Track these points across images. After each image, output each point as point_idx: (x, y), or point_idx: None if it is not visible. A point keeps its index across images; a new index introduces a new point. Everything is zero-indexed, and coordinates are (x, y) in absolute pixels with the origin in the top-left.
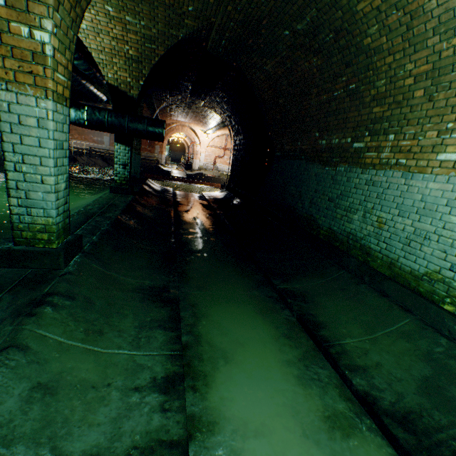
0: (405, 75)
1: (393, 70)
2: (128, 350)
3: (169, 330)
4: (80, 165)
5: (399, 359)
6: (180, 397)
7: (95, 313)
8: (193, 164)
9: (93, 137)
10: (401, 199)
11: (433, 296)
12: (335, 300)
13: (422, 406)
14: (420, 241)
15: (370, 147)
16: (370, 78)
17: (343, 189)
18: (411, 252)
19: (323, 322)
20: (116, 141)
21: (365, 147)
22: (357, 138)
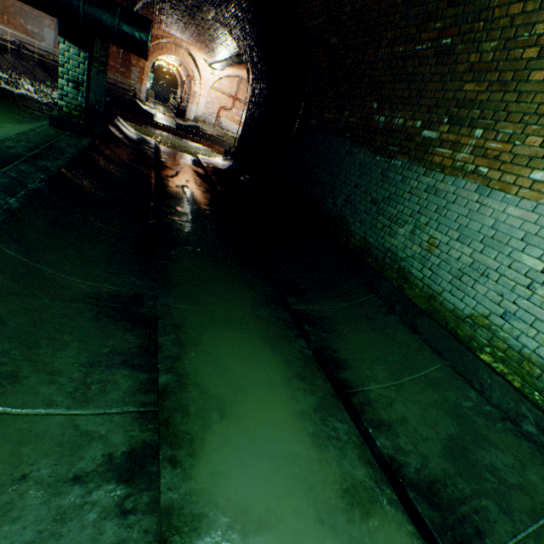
0: (529, 42)
1: (515, 28)
2: (66, 408)
3: (140, 371)
4: (0, 68)
5: (425, 412)
6: (152, 485)
7: (5, 342)
8: (187, 111)
9: (25, 24)
10: (467, 220)
11: (472, 342)
12: (359, 331)
13: (446, 472)
14: (475, 277)
15: (445, 141)
16: (477, 33)
17: (393, 192)
18: (460, 288)
19: (345, 360)
20: (62, 35)
21: (439, 139)
22: (430, 124)
